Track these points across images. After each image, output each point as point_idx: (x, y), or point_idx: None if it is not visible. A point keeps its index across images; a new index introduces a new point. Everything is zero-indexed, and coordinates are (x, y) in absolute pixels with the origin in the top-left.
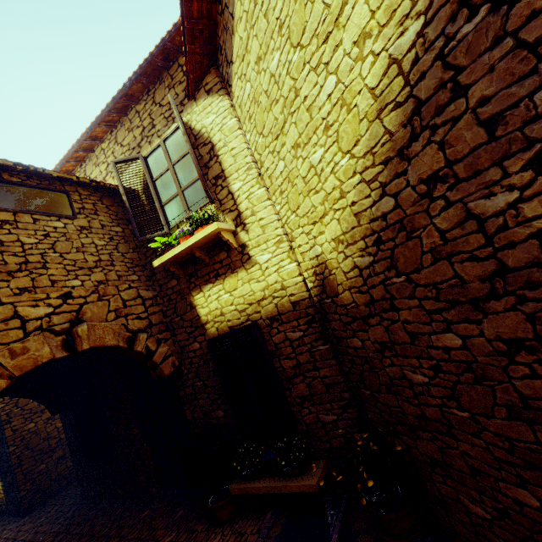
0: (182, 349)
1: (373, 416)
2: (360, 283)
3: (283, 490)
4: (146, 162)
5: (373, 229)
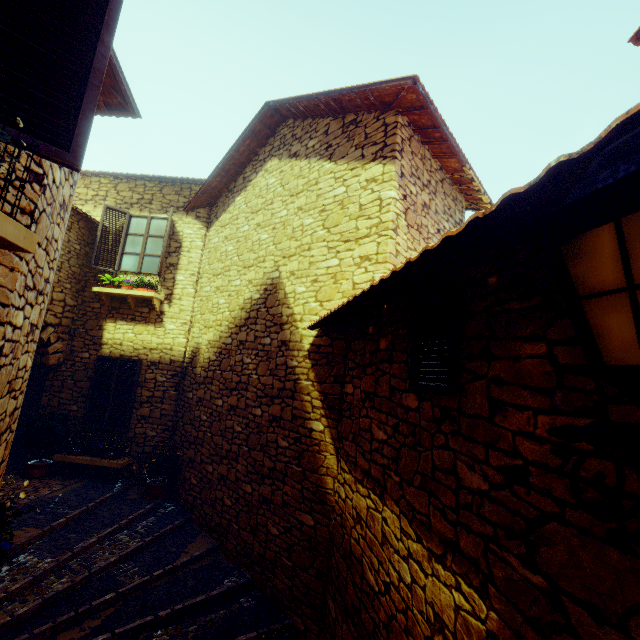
0: (72, 352)
1: (177, 438)
2: (207, 366)
3: (96, 464)
4: (130, 219)
5: (222, 347)
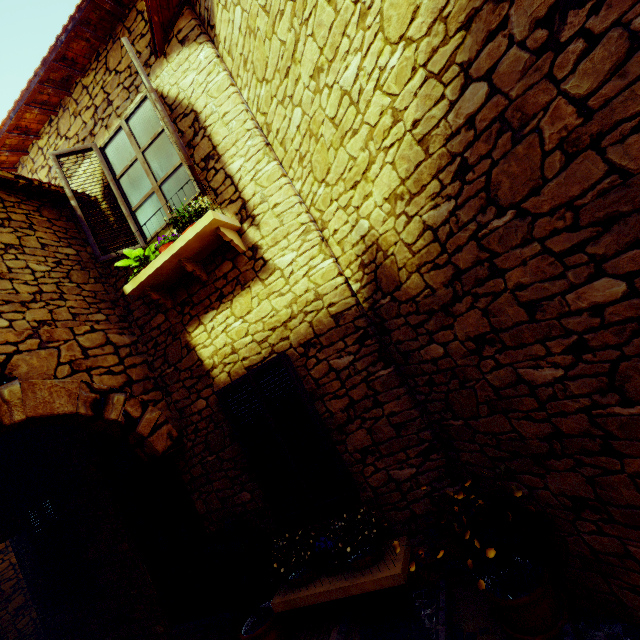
0: (181, 412)
1: (469, 457)
2: (435, 252)
3: (352, 592)
4: (103, 154)
5: (451, 153)
